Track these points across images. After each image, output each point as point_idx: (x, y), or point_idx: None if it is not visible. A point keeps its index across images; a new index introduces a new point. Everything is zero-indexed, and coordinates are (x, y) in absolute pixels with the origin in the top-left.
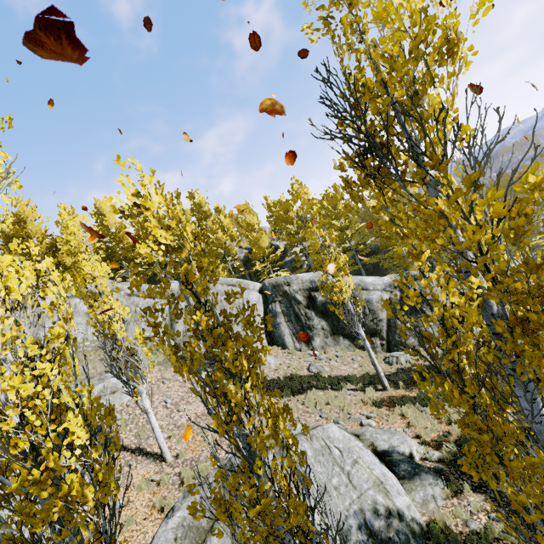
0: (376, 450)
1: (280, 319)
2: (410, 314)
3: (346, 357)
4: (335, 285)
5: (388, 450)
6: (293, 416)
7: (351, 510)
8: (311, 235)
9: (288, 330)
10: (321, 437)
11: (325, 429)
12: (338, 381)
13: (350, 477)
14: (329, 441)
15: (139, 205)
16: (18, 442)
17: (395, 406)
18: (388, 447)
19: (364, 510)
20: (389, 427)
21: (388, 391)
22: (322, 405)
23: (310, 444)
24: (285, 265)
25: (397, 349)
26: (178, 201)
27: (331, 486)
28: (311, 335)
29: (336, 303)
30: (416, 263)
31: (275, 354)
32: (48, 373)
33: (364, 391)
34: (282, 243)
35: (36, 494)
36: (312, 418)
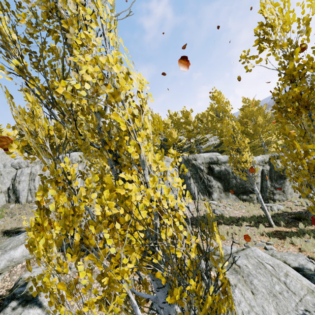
0: (289, 266)
1: (191, 180)
2: (276, 180)
3: (235, 205)
4: (242, 157)
5: (299, 267)
6: (216, 241)
7: (299, 310)
8: (226, 125)
9: (196, 187)
10: (253, 256)
11: (253, 251)
12: (236, 220)
13: (287, 285)
14: (260, 259)
15: (266, 32)
16: (171, 251)
17: (284, 237)
18: (298, 265)
19: (310, 311)
20: (286, 251)
21: (273, 227)
22: (233, 235)
23: (248, 261)
24: (184, 150)
25: (267, 202)
26: (307, 27)
27: (276, 291)
28: (211, 191)
29: (238, 169)
30: (272, 149)
31: (189, 202)
32: (181, 187)
33: (256, 227)
34: (182, 137)
35: (195, 305)
36: (228, 243)
